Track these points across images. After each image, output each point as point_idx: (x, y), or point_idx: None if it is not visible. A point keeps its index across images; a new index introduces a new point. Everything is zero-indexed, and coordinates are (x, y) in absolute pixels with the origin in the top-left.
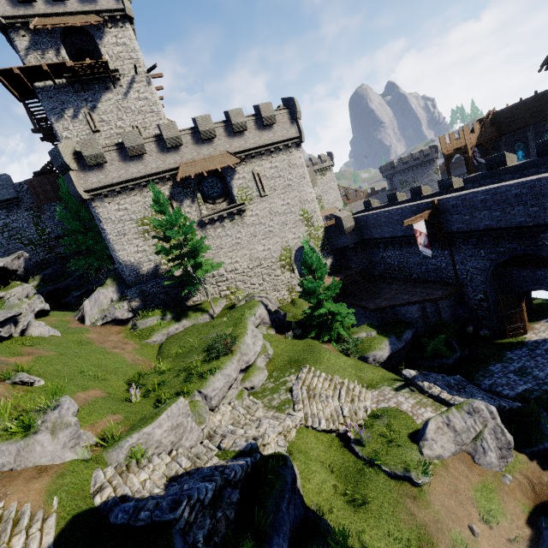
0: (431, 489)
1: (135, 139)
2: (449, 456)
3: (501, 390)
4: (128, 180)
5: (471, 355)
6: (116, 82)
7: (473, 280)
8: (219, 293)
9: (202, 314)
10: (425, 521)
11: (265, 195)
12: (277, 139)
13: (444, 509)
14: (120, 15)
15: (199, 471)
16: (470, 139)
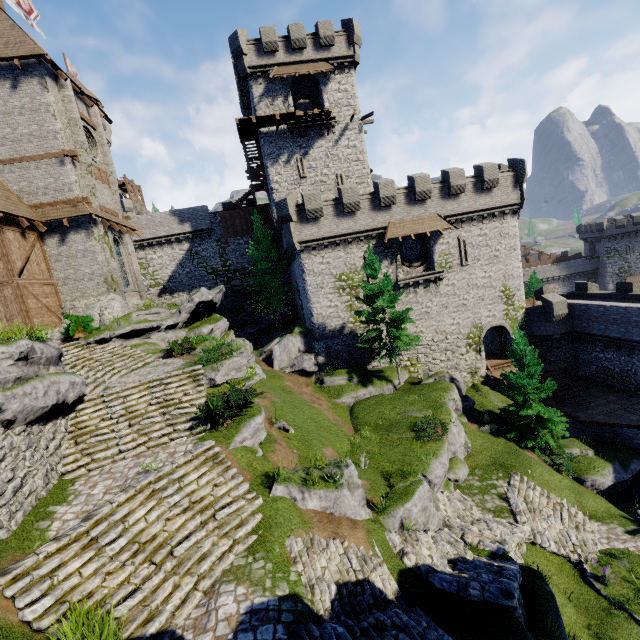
0: None
1: (354, 196)
2: None
3: None
4: (337, 235)
5: None
6: (330, 129)
7: None
8: (399, 362)
9: (387, 384)
10: None
11: (467, 265)
12: (494, 204)
13: None
14: (348, 62)
15: (470, 561)
16: None
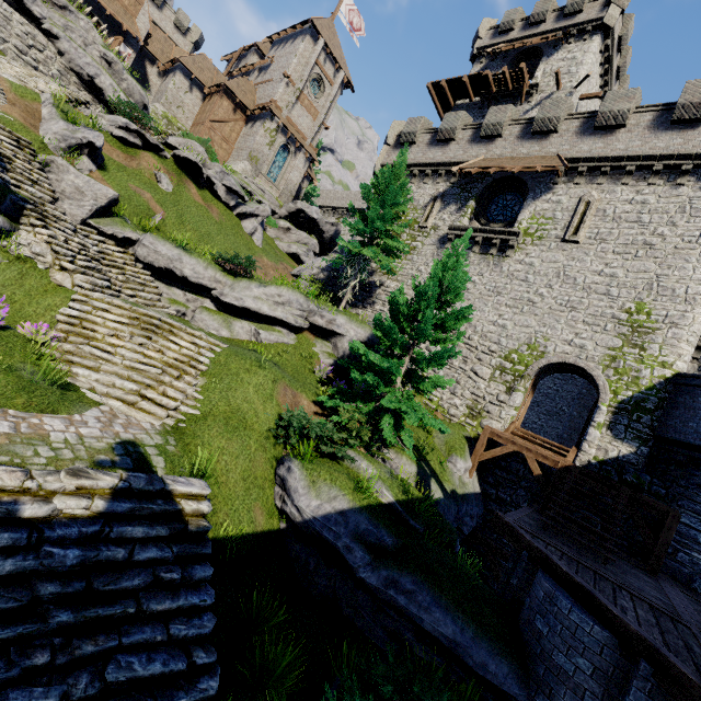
0: None
1: (454, 121)
2: None
3: None
4: (418, 164)
5: None
6: (527, 99)
7: None
8: None
9: None
10: None
11: (573, 241)
12: (690, 149)
13: None
14: (593, 27)
15: None
16: None
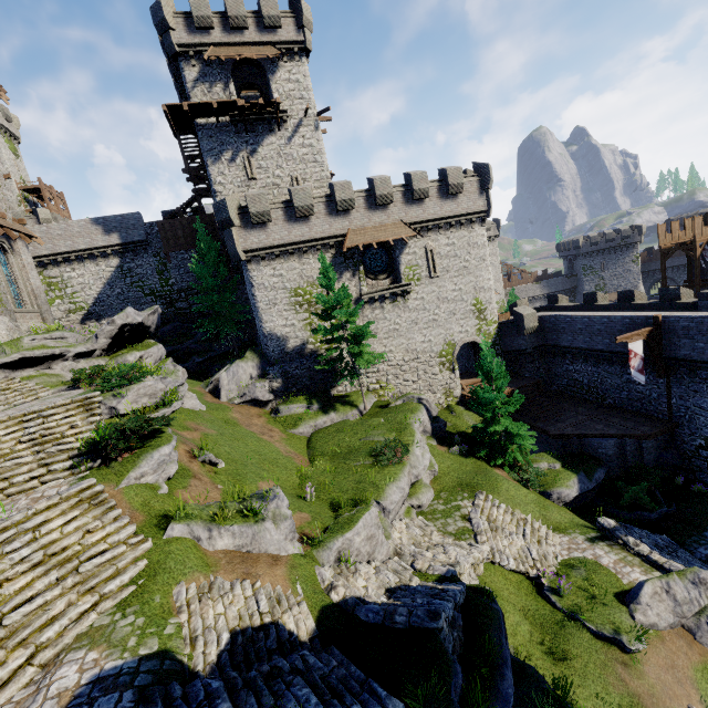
0: (644, 658)
1: (306, 198)
2: (664, 627)
3: None
4: (290, 243)
5: (679, 513)
6: (281, 124)
7: (694, 421)
8: (367, 385)
9: (351, 409)
10: (639, 690)
11: (436, 276)
12: (461, 211)
13: (660, 682)
14: (298, 48)
15: (412, 588)
16: (701, 234)
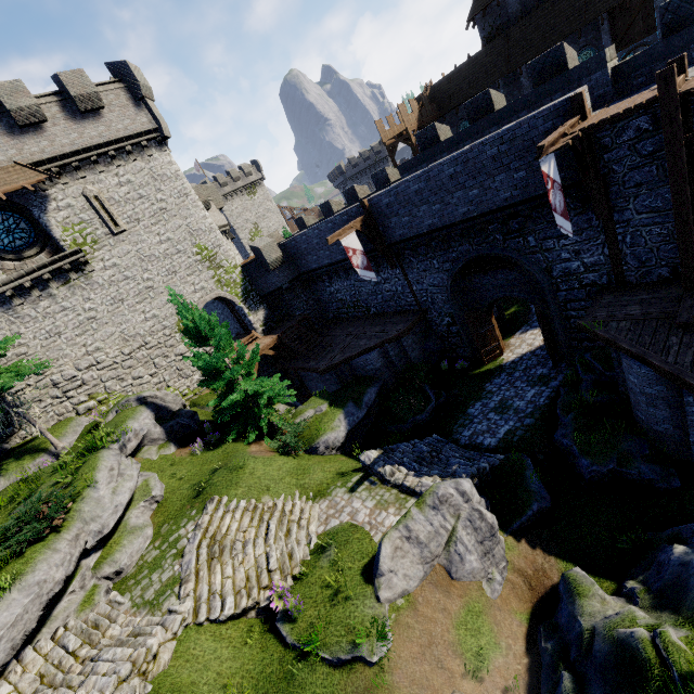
0: (394, 661)
1: None
2: (417, 586)
3: (482, 441)
4: None
5: (449, 399)
6: None
7: (435, 301)
8: (75, 408)
9: (33, 458)
10: None
11: (122, 231)
12: (117, 134)
13: (415, 687)
14: None
15: None
16: (410, 121)
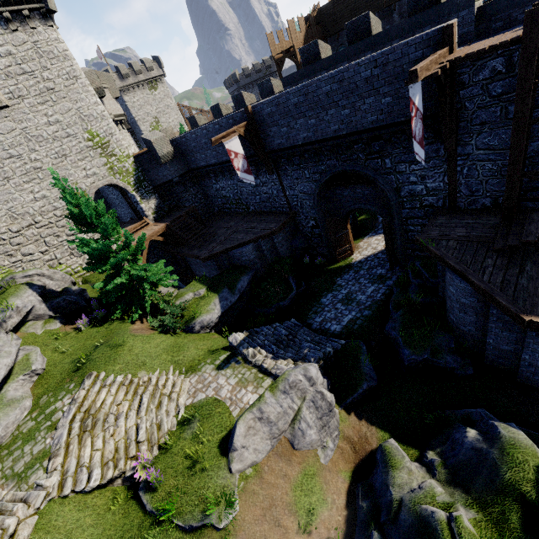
0: (238, 524)
1: None
2: (265, 457)
3: (330, 327)
4: None
5: (307, 289)
6: None
7: (304, 206)
8: None
9: None
10: None
11: (4, 106)
12: None
13: None
14: None
15: None
16: (297, 39)
